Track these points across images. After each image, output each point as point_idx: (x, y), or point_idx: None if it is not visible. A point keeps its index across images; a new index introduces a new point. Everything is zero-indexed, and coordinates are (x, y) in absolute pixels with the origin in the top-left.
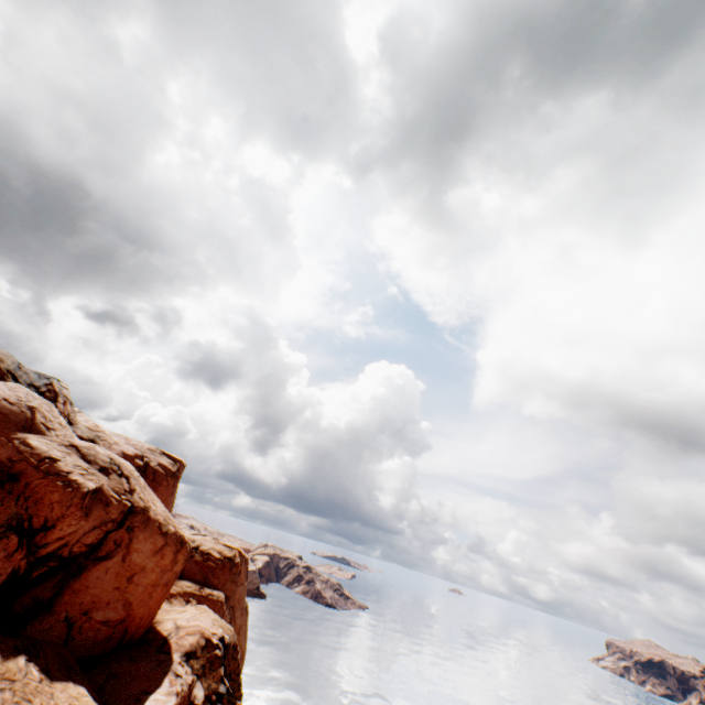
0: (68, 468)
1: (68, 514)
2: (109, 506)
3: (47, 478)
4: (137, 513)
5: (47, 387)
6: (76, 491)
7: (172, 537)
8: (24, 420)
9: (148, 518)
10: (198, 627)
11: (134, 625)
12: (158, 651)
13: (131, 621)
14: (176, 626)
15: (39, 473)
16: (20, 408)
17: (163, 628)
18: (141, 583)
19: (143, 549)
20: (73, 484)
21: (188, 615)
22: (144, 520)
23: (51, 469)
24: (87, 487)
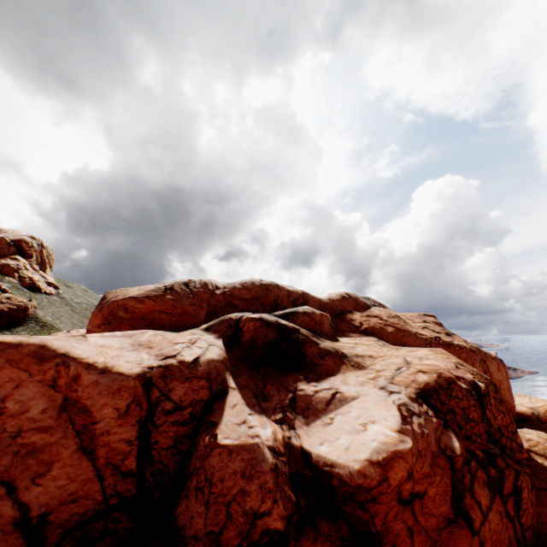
0: (447, 339)
1: (472, 362)
2: (474, 352)
3: (449, 348)
4: (478, 352)
5: (375, 303)
6: (466, 350)
7: (496, 359)
8: (403, 323)
9: (483, 353)
10: (546, 405)
11: (514, 411)
12: (540, 423)
13: (512, 410)
14: (528, 408)
15: (444, 346)
16: (395, 318)
17: (520, 410)
18: (503, 389)
19: (493, 370)
20: (460, 346)
21: (523, 401)
22: (483, 354)
23: (444, 343)
24: (466, 346)
